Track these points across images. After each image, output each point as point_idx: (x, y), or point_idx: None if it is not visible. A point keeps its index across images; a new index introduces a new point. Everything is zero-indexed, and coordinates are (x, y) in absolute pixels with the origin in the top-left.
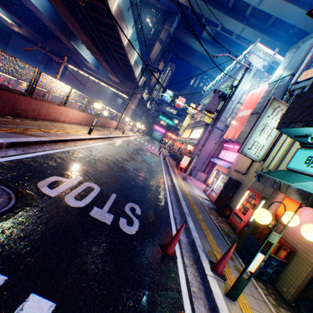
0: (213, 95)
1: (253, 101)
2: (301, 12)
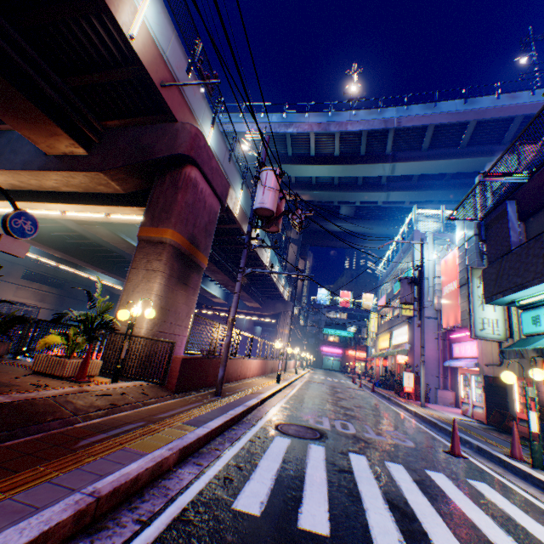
0: (400, 284)
1: (451, 270)
2: (443, 162)
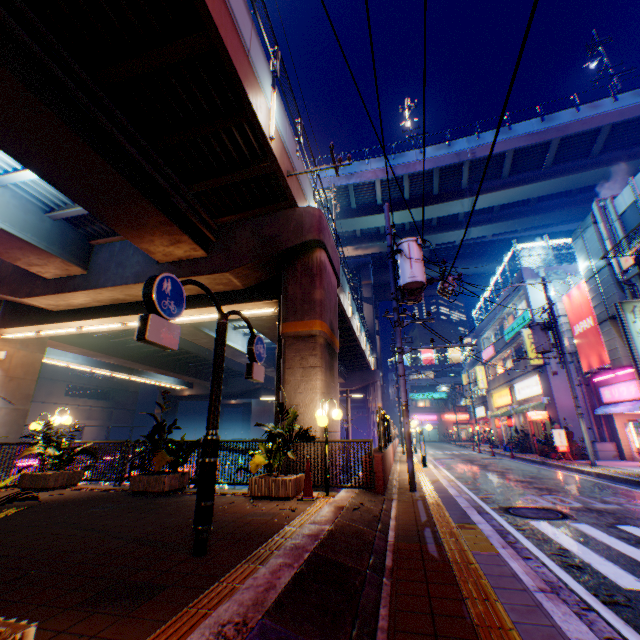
0: (531, 332)
1: (580, 306)
2: (528, 187)
